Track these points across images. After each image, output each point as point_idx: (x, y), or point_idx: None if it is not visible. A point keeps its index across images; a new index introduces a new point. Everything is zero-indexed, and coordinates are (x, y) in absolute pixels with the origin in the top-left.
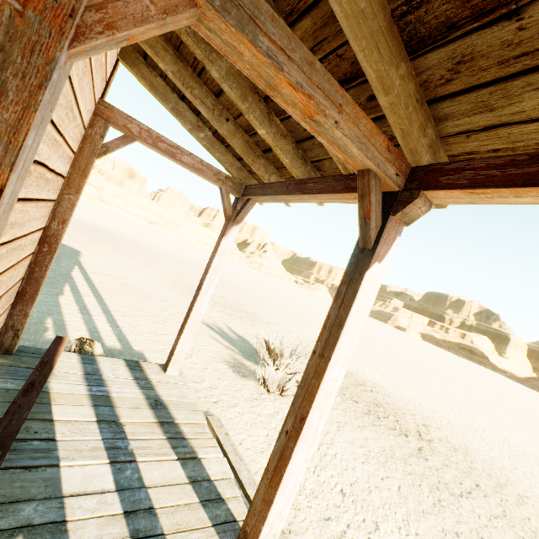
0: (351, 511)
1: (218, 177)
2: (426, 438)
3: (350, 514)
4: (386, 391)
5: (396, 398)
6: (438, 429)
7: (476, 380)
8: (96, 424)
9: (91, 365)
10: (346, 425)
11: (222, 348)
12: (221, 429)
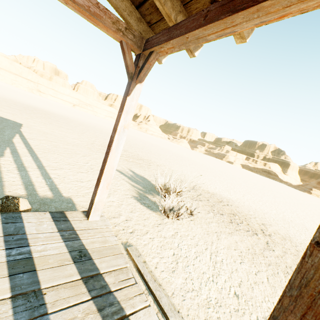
0: (247, 312)
1: (117, 27)
2: (267, 234)
3: (247, 316)
4: (235, 203)
5: (242, 208)
6: (270, 225)
7: (275, 189)
8: (9, 303)
9: (14, 223)
10: (221, 234)
11: (131, 186)
12: (140, 259)
